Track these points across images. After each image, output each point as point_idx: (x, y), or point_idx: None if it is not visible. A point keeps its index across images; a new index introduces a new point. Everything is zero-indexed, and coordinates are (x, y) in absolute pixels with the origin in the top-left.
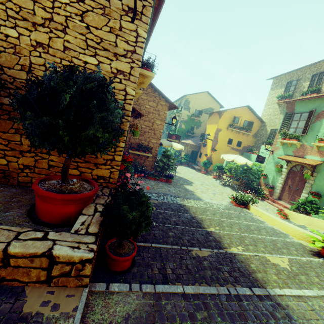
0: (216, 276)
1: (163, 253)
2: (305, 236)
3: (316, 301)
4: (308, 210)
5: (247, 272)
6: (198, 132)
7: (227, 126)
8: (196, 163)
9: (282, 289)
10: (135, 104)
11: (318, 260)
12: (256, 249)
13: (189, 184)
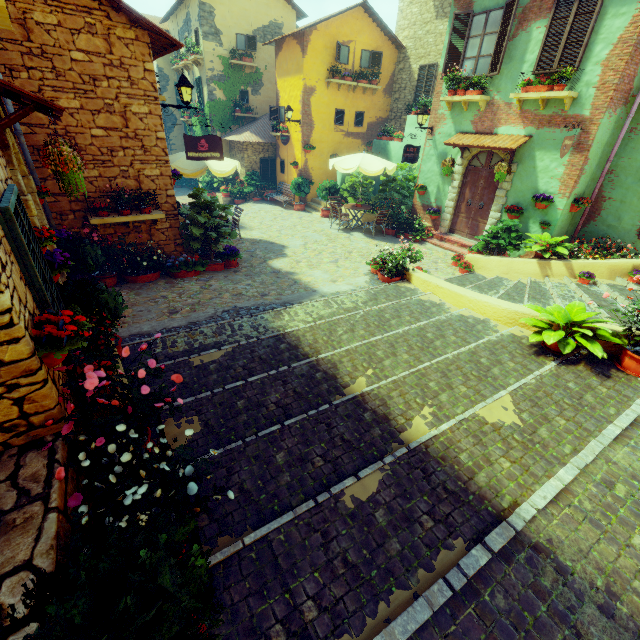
0: (412, 543)
1: (281, 554)
2: (518, 317)
3: (582, 490)
4: (503, 247)
5: (461, 484)
6: (260, 104)
7: (325, 75)
8: (279, 188)
9: (530, 498)
10: (27, 51)
11: (550, 369)
12: (454, 396)
13: (278, 255)
